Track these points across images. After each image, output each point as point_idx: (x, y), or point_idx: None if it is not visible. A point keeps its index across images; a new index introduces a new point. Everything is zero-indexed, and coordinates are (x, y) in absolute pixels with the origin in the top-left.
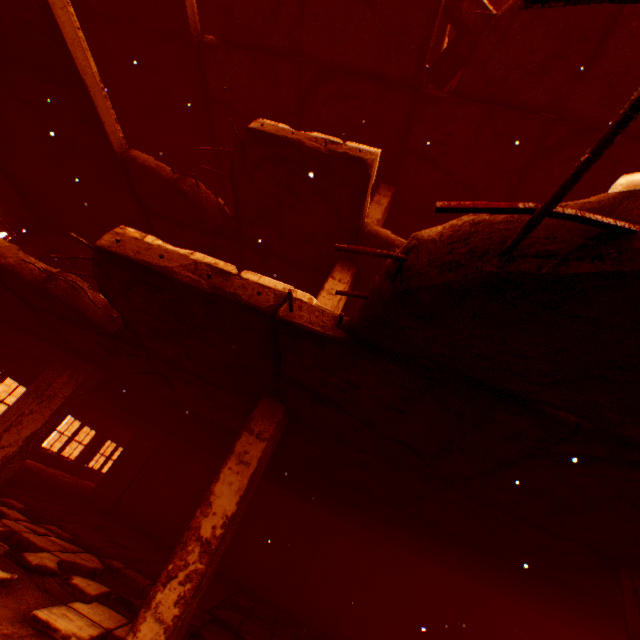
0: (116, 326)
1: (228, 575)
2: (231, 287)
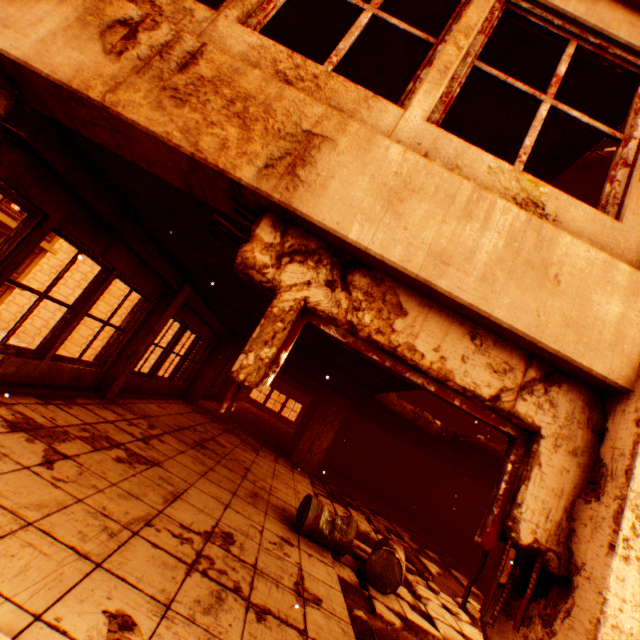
0: (435, 432)
1: (384, 495)
2: None
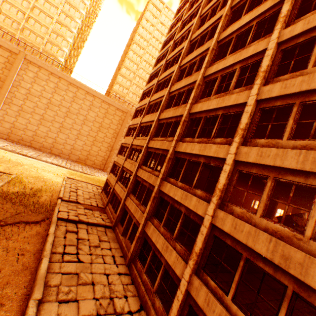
0: None
1: None
2: None
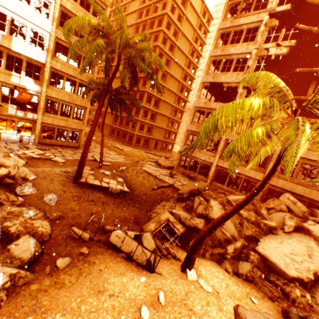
0: None
1: None
2: (299, 99)
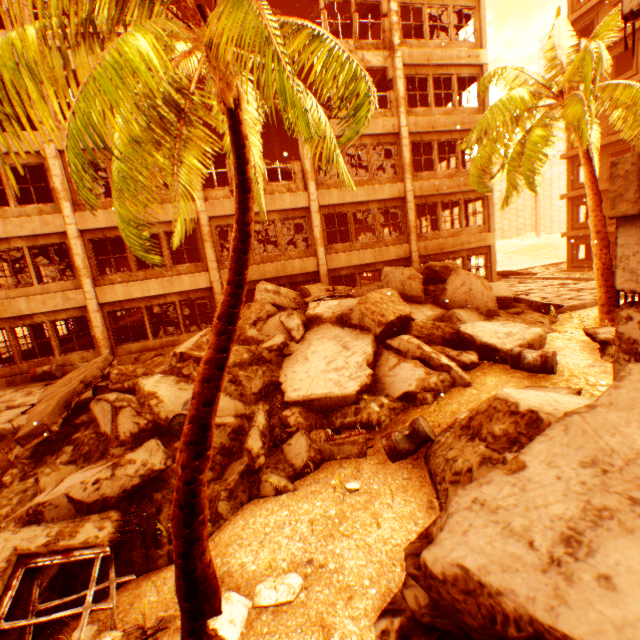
0: None
1: None
2: None
